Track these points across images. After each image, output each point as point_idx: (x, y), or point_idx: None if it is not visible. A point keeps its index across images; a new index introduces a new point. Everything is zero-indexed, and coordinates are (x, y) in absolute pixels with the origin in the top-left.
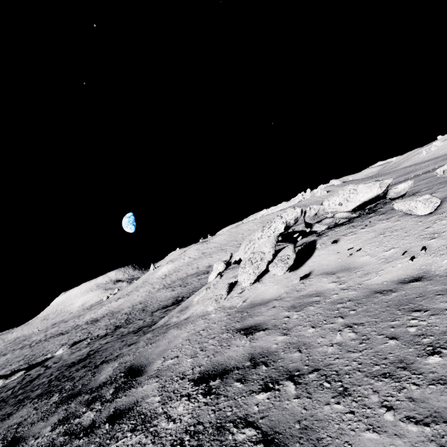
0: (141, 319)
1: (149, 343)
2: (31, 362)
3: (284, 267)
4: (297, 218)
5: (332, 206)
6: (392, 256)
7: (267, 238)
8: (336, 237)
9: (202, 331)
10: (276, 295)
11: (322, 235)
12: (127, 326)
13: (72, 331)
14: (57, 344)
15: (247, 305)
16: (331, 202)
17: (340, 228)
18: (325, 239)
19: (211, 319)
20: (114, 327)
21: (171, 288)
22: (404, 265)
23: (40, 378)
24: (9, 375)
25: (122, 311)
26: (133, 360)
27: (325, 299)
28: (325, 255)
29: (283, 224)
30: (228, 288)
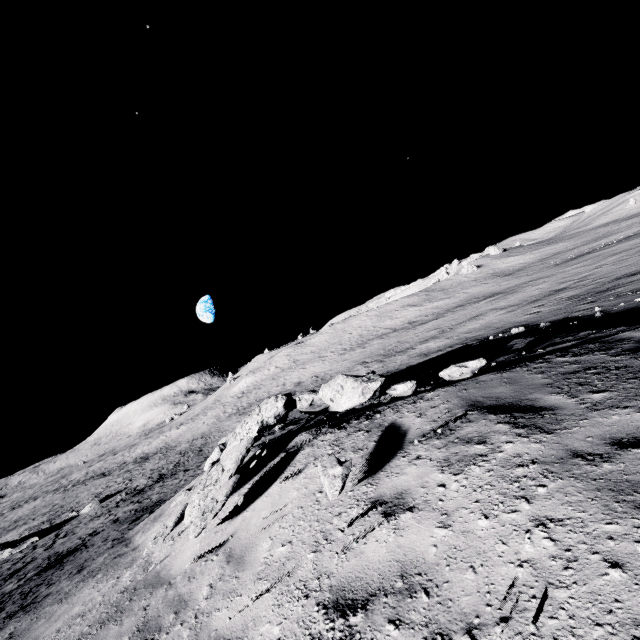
0: (186, 471)
1: (61, 599)
2: (54, 520)
3: (198, 528)
4: (279, 414)
5: (326, 399)
6: (271, 566)
7: (239, 441)
8: (311, 458)
9: (80, 618)
10: (178, 572)
11: (314, 438)
12: (166, 481)
13: (115, 472)
14: (91, 493)
15: (153, 575)
16: (324, 394)
17: (332, 434)
18: (303, 456)
19: (114, 587)
20: (157, 476)
21: (244, 416)
22: (252, 602)
23: (16, 577)
24: (19, 541)
25: (178, 447)
26: (16, 636)
27: (167, 630)
28: (269, 501)
29: (256, 425)
30: (179, 516)
